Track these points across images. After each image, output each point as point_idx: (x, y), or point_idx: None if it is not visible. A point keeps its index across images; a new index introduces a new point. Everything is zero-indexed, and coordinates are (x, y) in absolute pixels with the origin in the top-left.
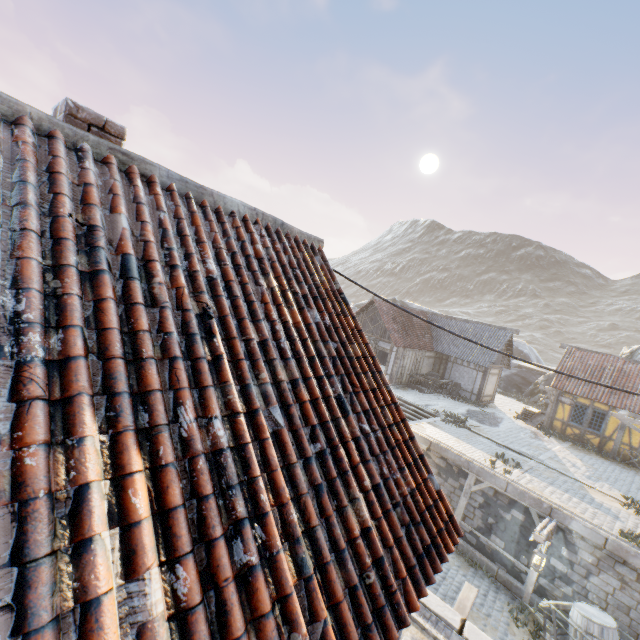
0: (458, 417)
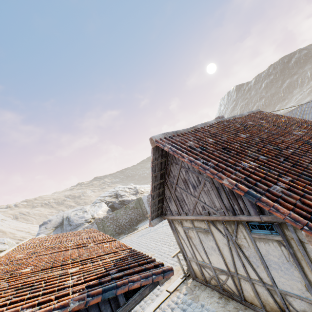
0: None
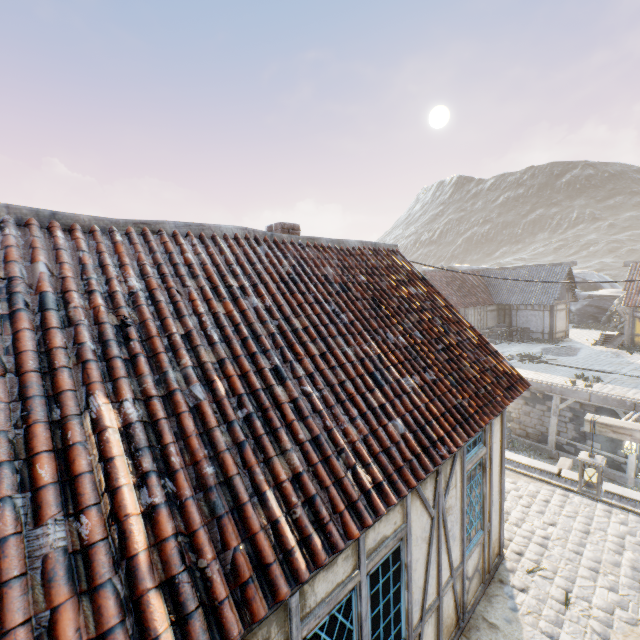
0: (533, 355)
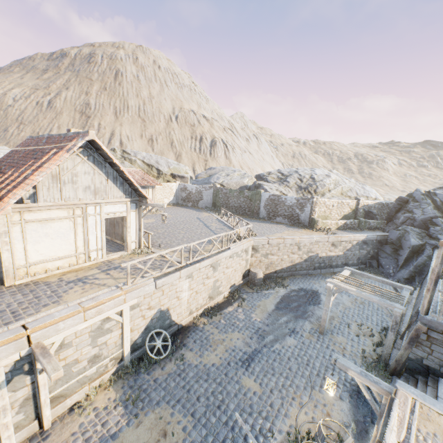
0: None
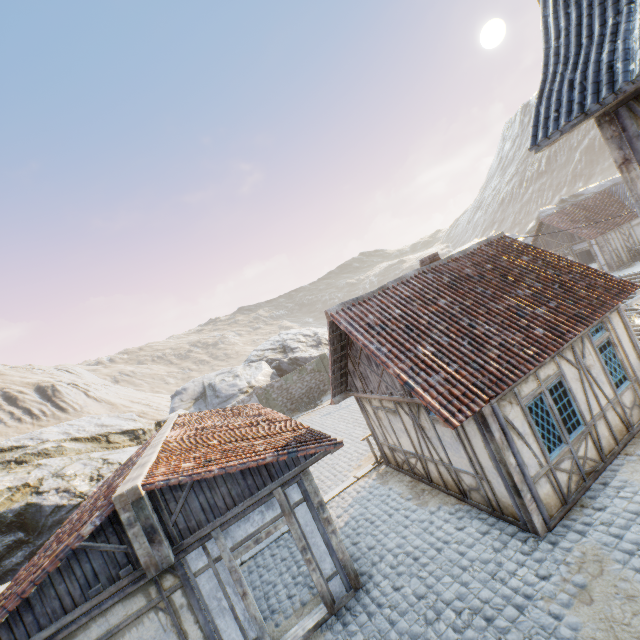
0: None
